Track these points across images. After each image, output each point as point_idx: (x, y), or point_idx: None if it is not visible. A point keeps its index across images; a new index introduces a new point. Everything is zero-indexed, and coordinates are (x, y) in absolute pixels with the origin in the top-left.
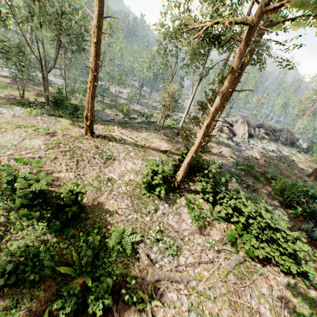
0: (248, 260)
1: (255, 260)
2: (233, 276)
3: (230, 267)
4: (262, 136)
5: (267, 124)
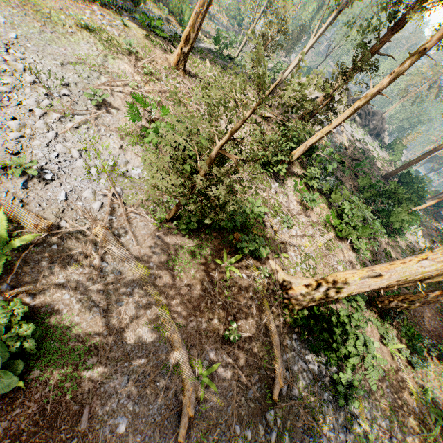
0: (334, 239)
1: (337, 240)
2: (324, 248)
3: (323, 241)
4: (354, 118)
5: None
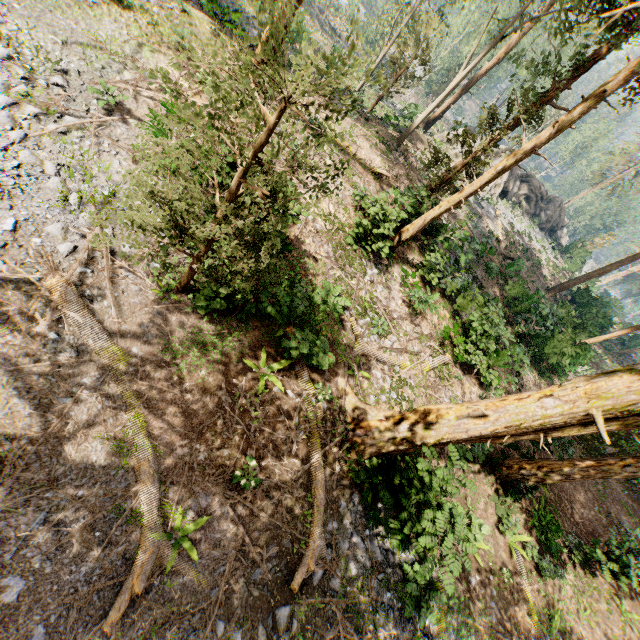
0: (452, 364)
1: (457, 366)
2: (433, 374)
3: (433, 365)
4: (518, 201)
5: (538, 181)
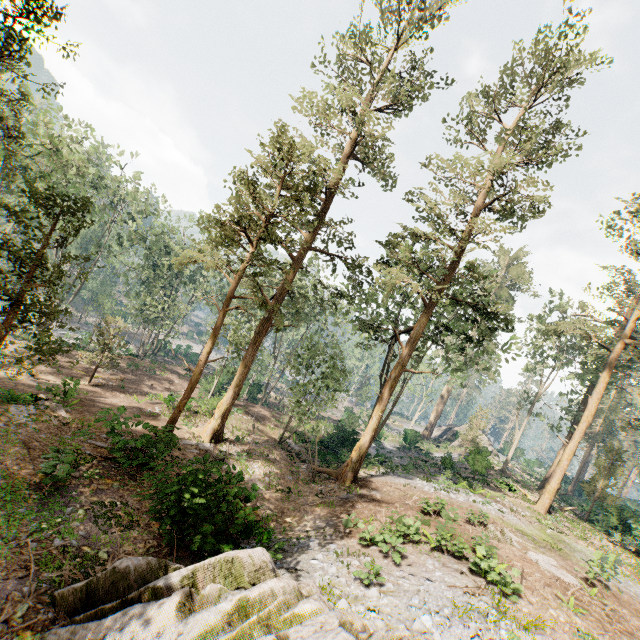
0: None
1: None
2: None
3: None
4: None
5: None
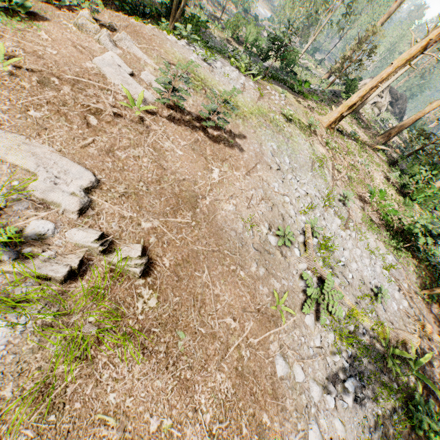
0: None
1: None
2: None
3: None
4: (386, 107)
5: (395, 89)
